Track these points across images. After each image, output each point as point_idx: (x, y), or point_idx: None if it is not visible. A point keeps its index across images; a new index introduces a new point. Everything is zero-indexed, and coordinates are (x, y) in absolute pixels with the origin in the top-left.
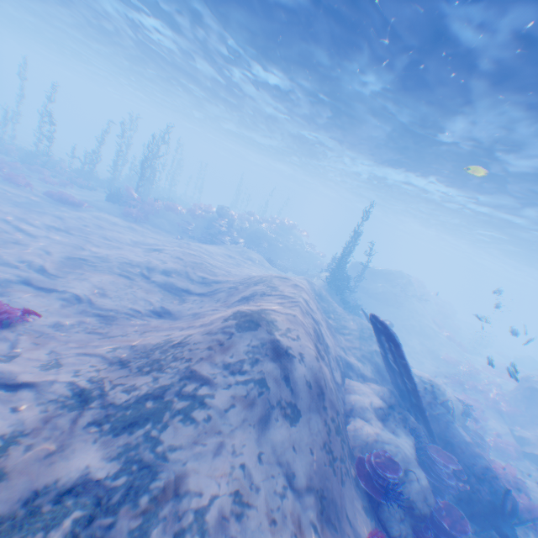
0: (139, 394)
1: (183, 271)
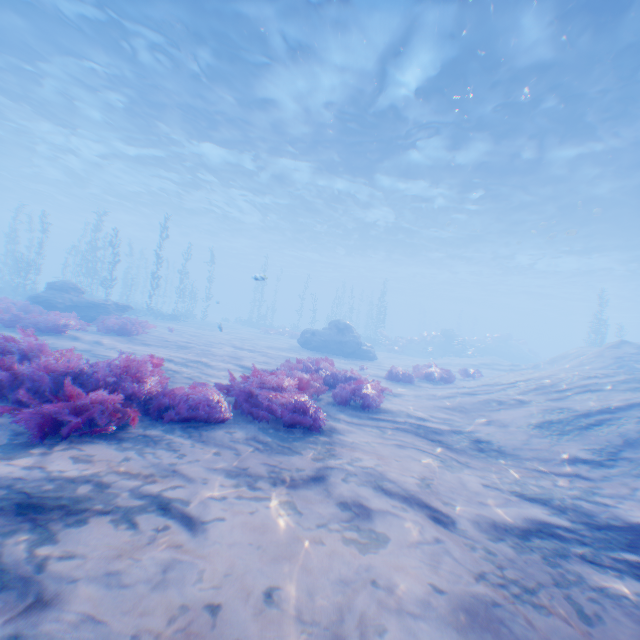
0: (601, 364)
1: (493, 362)
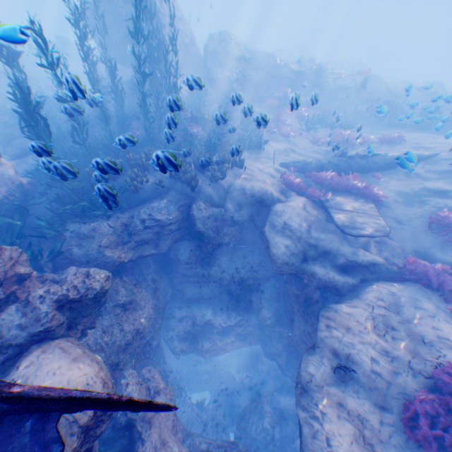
0: None
1: None
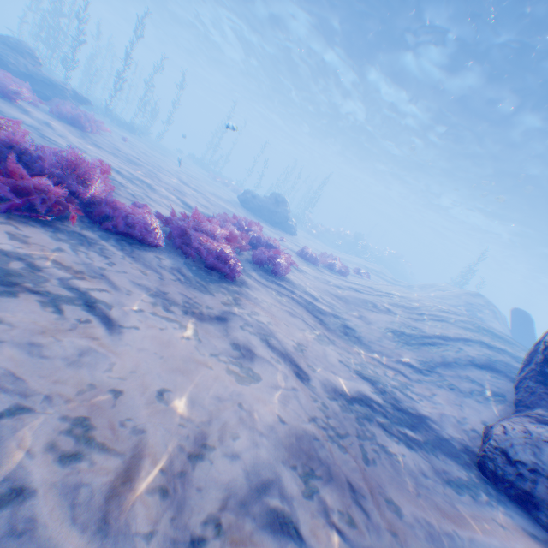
0: (455, 303)
1: (381, 273)
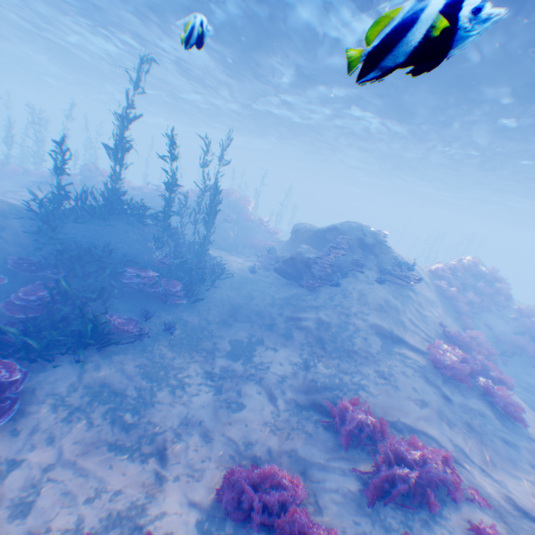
0: None
1: None
